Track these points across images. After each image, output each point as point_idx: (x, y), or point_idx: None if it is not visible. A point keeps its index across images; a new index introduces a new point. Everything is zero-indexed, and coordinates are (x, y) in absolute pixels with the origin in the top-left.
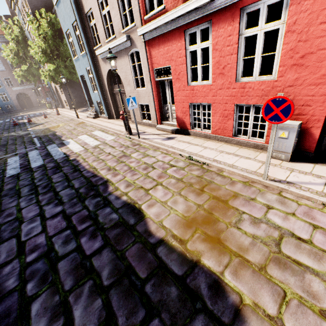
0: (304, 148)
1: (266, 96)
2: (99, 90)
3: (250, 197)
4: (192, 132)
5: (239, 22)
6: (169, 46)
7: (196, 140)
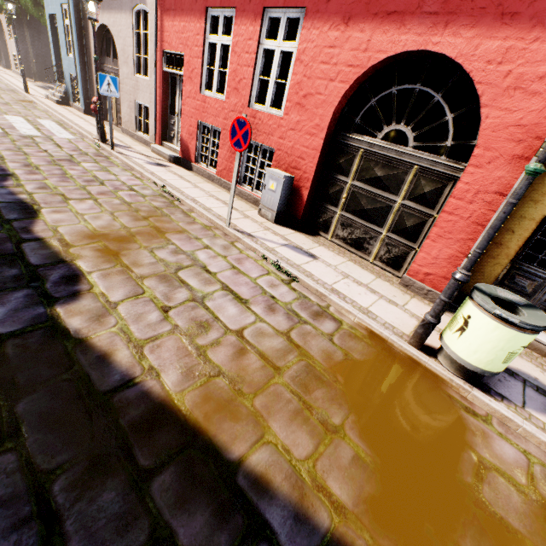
0: (295, 212)
1: (272, 135)
2: (77, 55)
3: (196, 237)
4: (195, 166)
5: (260, 25)
6: (187, 22)
7: (195, 178)
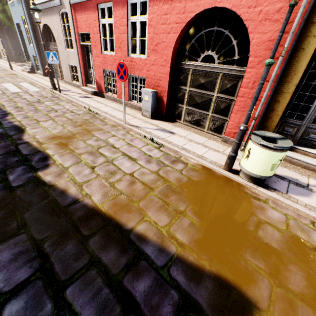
0: (161, 111)
1: (143, 70)
2: (35, 44)
3: (108, 131)
4: (106, 95)
5: (127, 9)
6: (88, 14)
7: (106, 101)
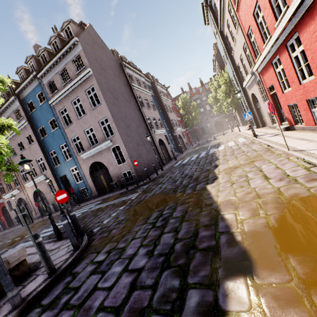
0: None
1: (315, 89)
2: (248, 109)
3: (268, 160)
4: (295, 127)
5: (287, 52)
6: (268, 72)
7: (293, 133)
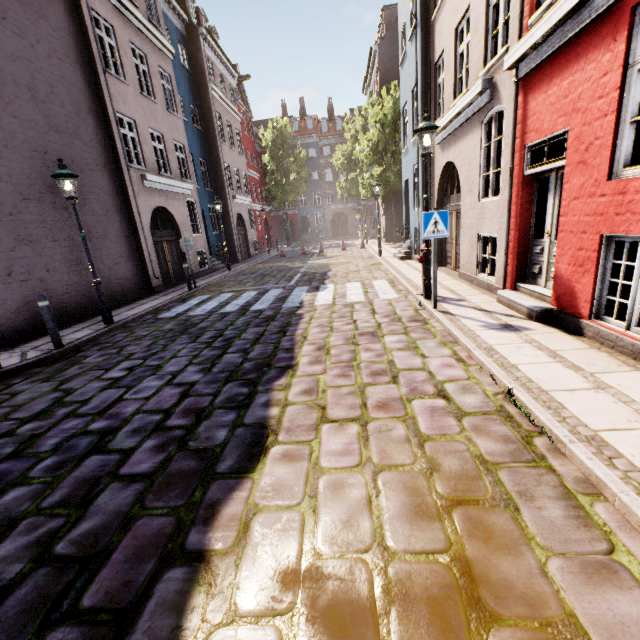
0: None
1: None
2: (421, 207)
3: None
4: (590, 327)
5: None
6: (577, 72)
7: (590, 354)
